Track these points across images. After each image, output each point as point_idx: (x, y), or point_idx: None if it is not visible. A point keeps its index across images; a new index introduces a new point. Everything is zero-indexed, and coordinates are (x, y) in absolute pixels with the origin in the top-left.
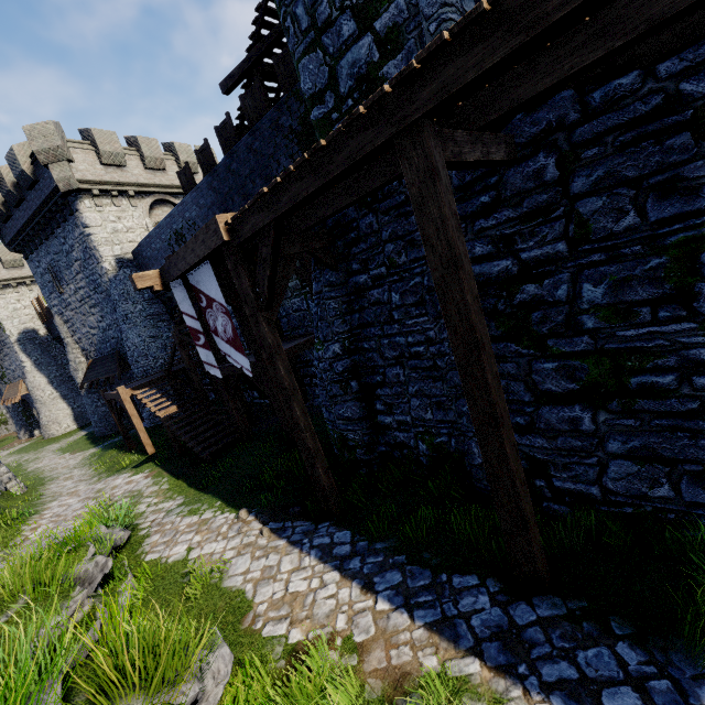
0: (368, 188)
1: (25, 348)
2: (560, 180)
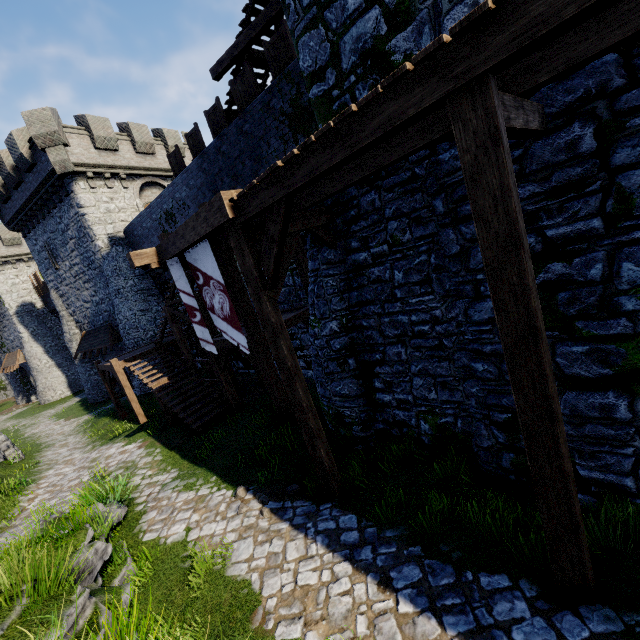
0: (382, 163)
1: (23, 320)
2: (597, 151)
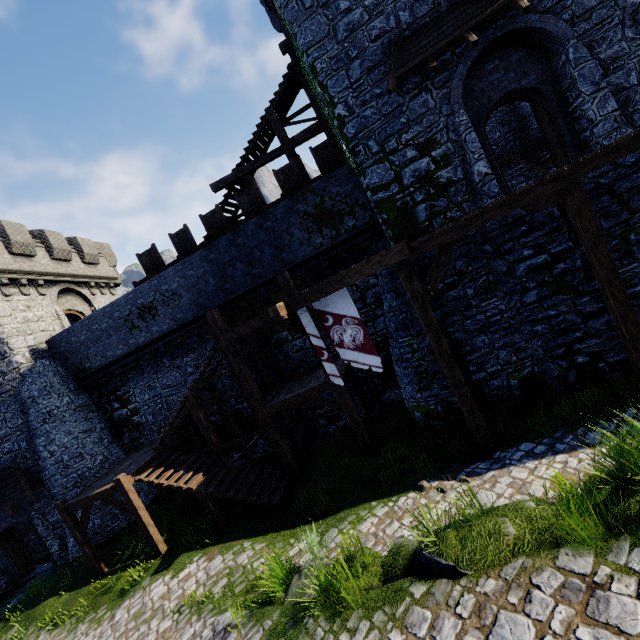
0: None
1: None
2: (560, 216)
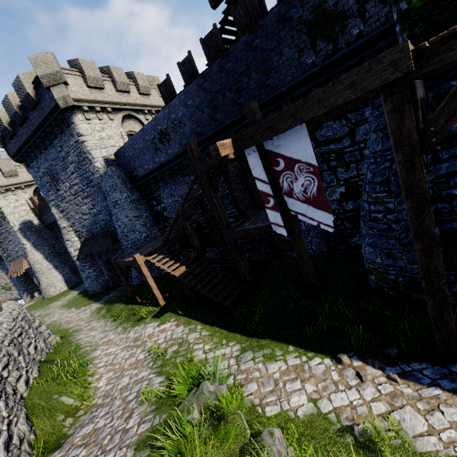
0: None
1: (25, 234)
2: None
